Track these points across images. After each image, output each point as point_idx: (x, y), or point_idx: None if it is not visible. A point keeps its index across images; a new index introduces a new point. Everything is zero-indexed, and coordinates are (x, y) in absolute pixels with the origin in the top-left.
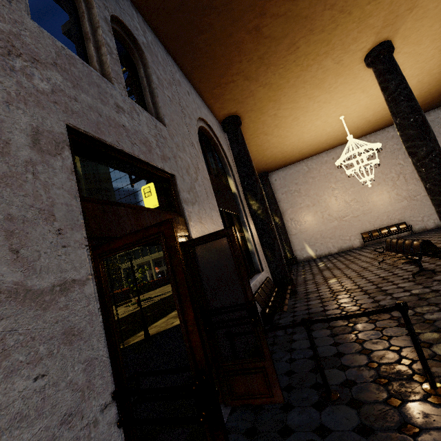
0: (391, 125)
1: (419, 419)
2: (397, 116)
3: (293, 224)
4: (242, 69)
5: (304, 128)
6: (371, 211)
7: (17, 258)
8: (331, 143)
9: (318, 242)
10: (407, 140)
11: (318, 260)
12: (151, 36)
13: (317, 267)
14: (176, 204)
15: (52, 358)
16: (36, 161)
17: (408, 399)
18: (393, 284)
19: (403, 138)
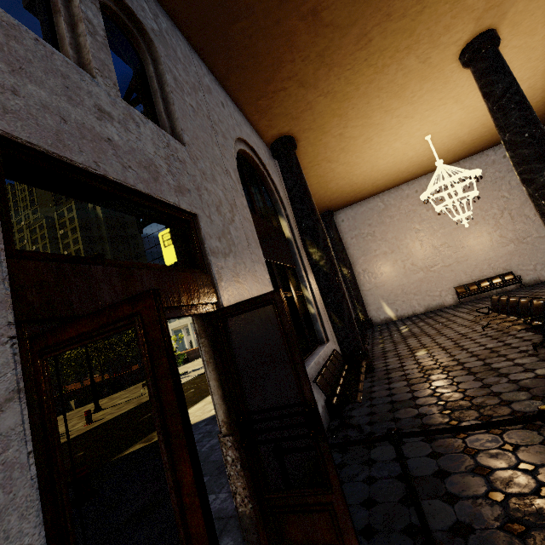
0: (492, 147)
1: None
2: (506, 131)
3: (366, 277)
4: (296, 72)
5: (379, 152)
6: (467, 259)
7: None
8: (413, 172)
9: (399, 300)
10: (520, 162)
11: (399, 322)
12: (167, 23)
13: (399, 333)
14: (199, 256)
15: None
16: None
17: None
18: (507, 359)
19: (514, 160)
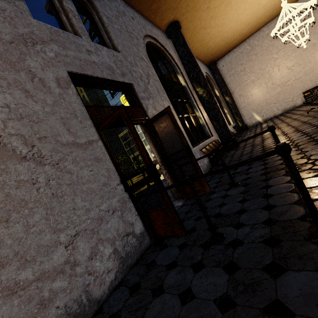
0: None
1: (274, 183)
2: None
3: (241, 100)
4: None
5: (238, 10)
6: (313, 70)
7: (70, 132)
8: (269, 15)
9: (264, 109)
10: None
11: (263, 123)
12: None
13: (260, 128)
14: (137, 101)
15: (93, 166)
16: (62, 93)
17: (274, 177)
18: (309, 124)
19: None
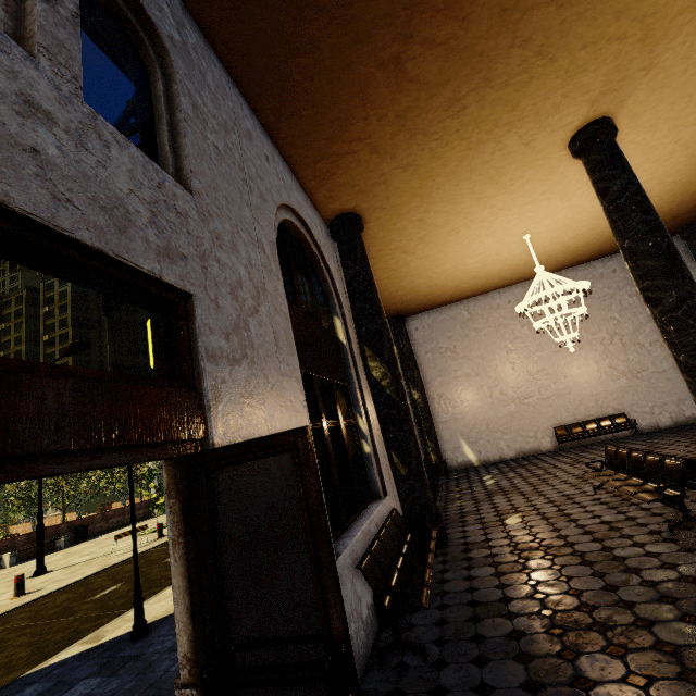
0: (599, 258)
1: None
2: (626, 237)
3: (442, 405)
4: (369, 133)
5: (466, 248)
6: (570, 392)
7: None
8: (506, 277)
9: (483, 439)
10: (643, 276)
11: (482, 469)
12: (198, 40)
13: (482, 486)
14: (185, 360)
15: None
16: None
17: None
18: (635, 543)
19: (636, 272)
